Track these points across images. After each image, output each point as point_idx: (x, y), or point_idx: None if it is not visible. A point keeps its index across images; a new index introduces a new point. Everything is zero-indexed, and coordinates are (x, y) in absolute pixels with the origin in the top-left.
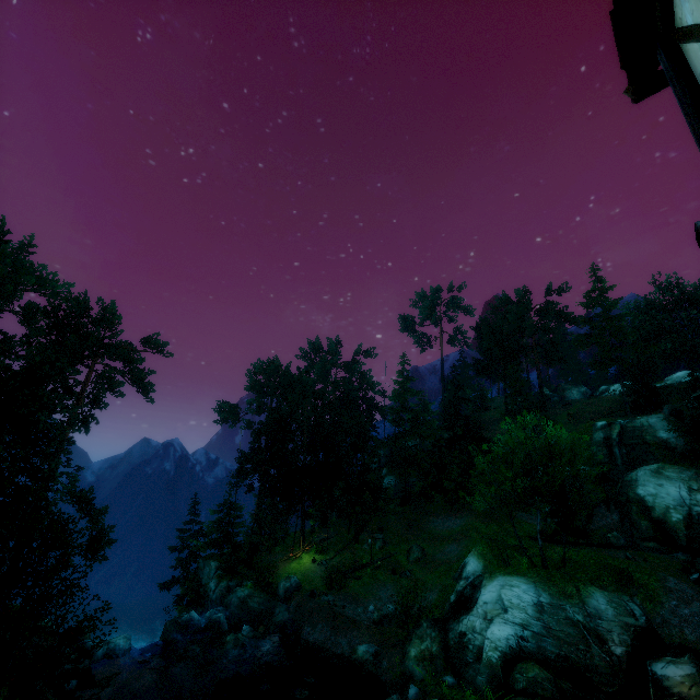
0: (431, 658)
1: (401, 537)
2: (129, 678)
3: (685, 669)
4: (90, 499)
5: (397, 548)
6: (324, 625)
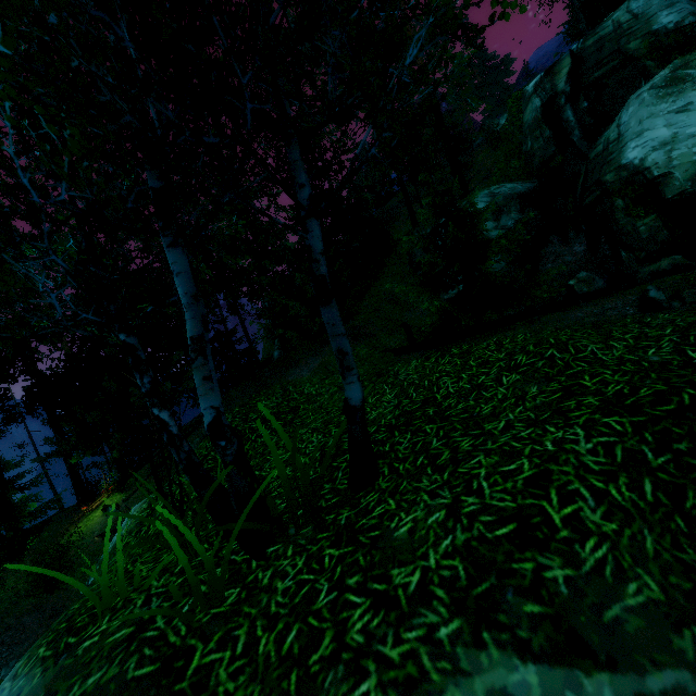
0: None
1: None
2: None
3: None
4: None
5: None
6: None
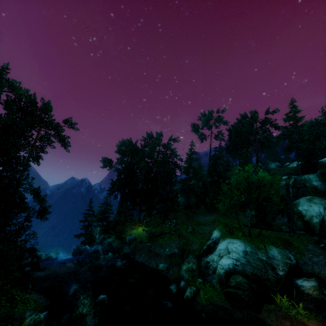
0: (192, 271)
1: (184, 222)
2: (56, 269)
3: (312, 283)
4: (38, 192)
5: (181, 227)
6: (145, 255)
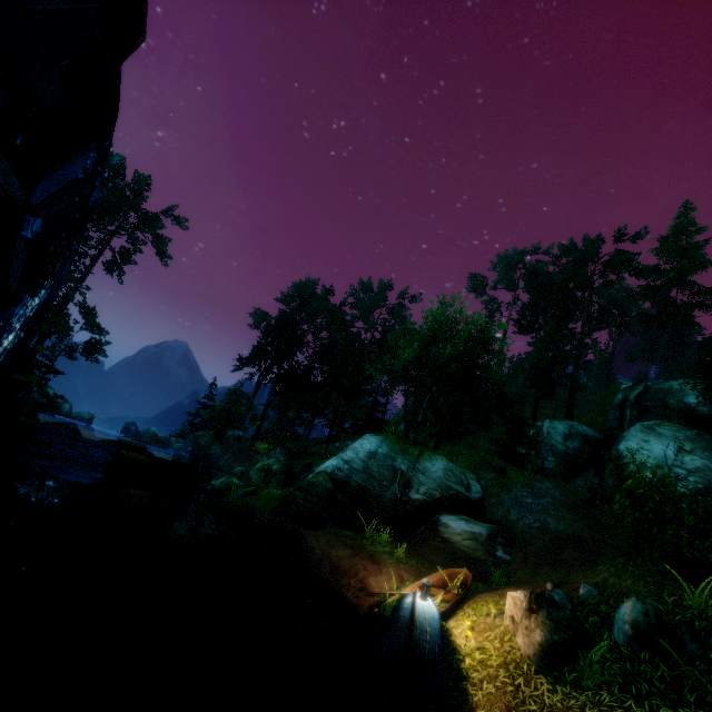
0: (268, 472)
1: None
2: None
3: (474, 528)
4: (92, 313)
5: None
6: (231, 456)
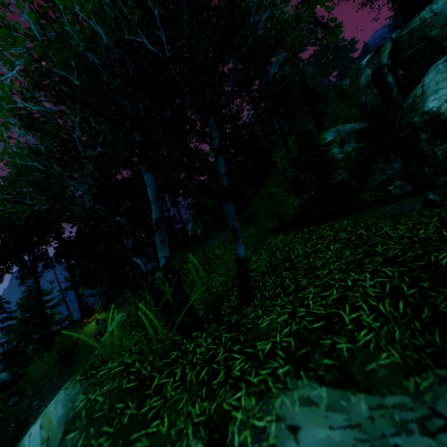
0: None
1: None
2: None
3: None
4: None
5: None
6: None
